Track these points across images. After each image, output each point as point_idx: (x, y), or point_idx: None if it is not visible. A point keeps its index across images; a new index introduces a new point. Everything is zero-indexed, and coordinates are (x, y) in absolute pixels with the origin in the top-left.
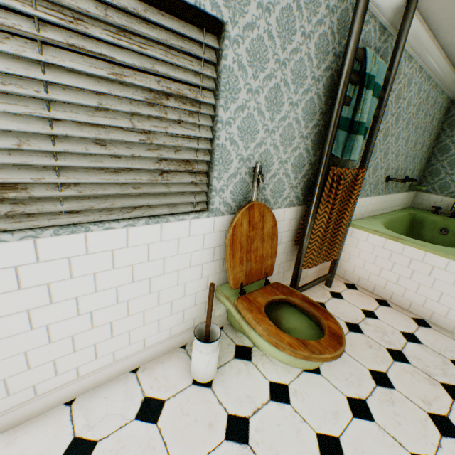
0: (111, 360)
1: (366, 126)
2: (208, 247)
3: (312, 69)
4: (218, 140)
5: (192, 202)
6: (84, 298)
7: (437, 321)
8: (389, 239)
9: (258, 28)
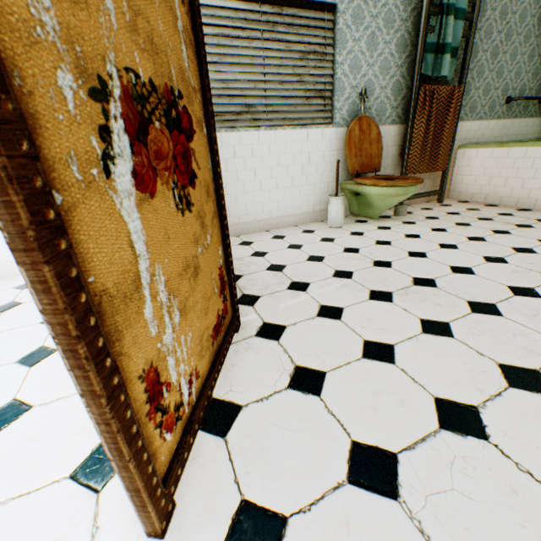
0: (284, 214)
1: (456, 47)
2: (334, 150)
3: (399, 14)
4: (336, 76)
5: (323, 119)
6: (274, 169)
7: (540, 207)
8: (495, 148)
9: (356, 0)
